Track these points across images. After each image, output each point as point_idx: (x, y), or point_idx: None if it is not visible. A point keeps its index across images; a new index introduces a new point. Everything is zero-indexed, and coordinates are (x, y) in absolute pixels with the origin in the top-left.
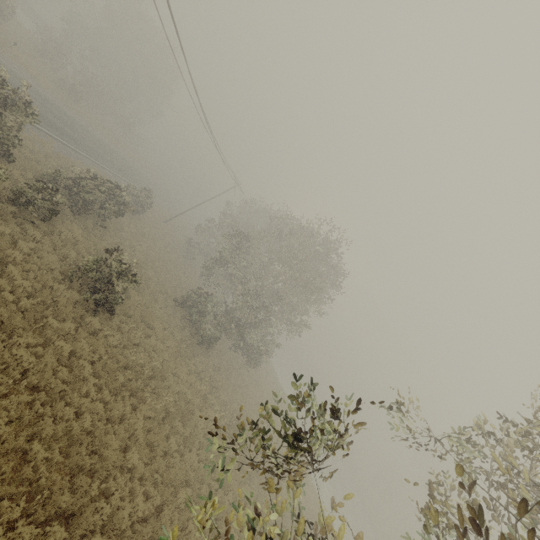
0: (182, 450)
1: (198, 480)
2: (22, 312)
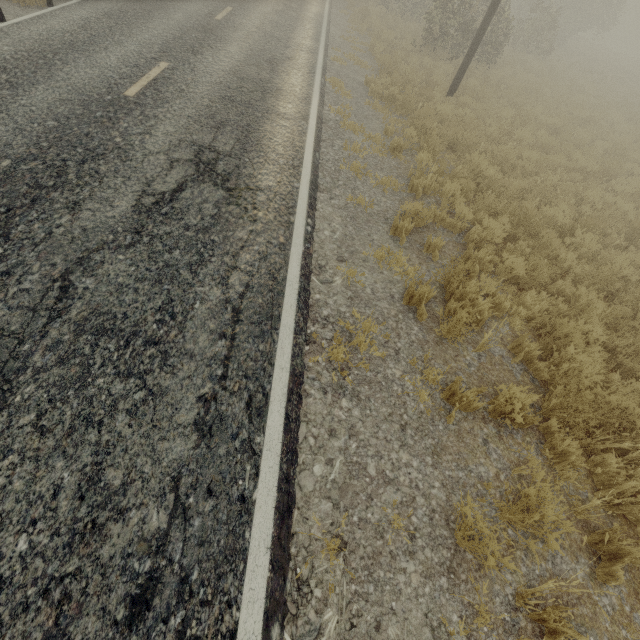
0: None
1: None
2: None
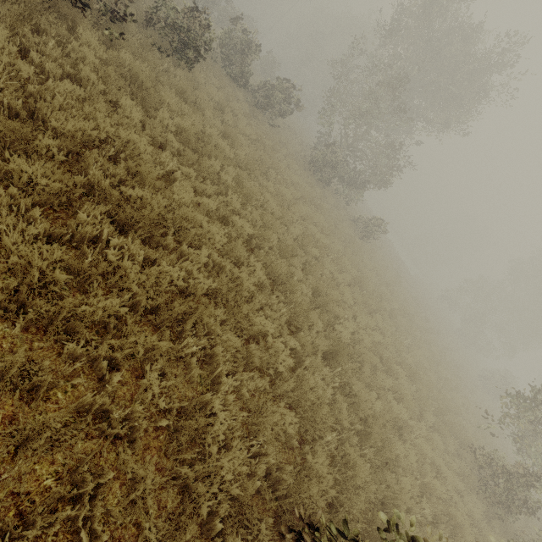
0: None
1: None
2: None
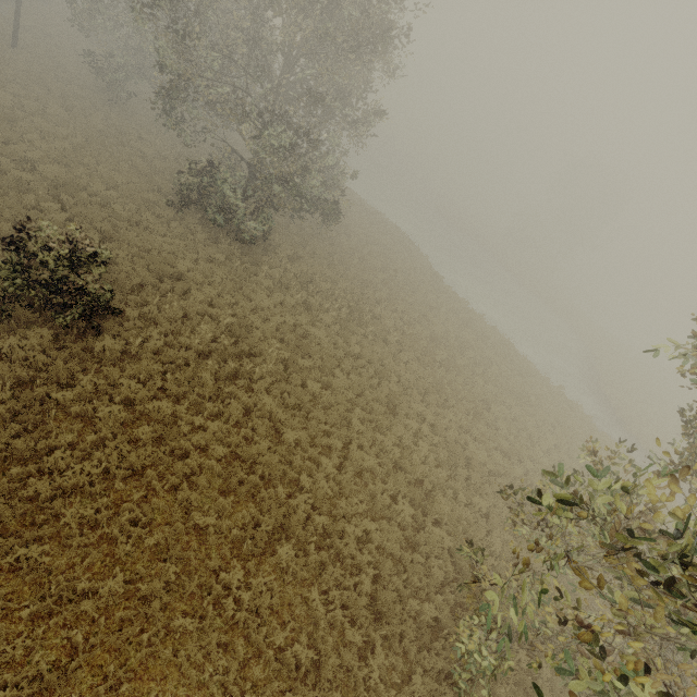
0: (326, 381)
1: (359, 392)
2: (13, 416)
